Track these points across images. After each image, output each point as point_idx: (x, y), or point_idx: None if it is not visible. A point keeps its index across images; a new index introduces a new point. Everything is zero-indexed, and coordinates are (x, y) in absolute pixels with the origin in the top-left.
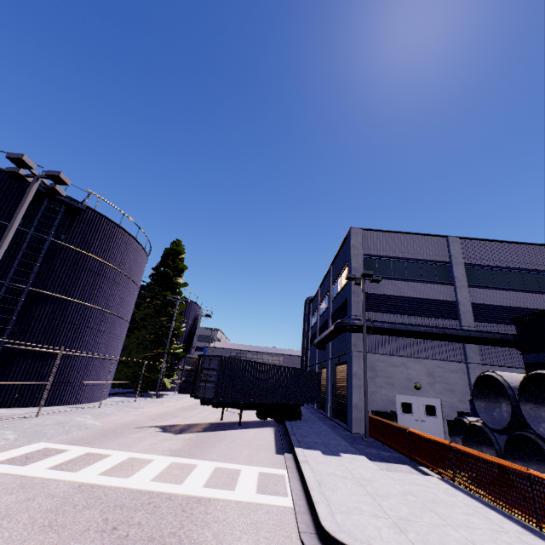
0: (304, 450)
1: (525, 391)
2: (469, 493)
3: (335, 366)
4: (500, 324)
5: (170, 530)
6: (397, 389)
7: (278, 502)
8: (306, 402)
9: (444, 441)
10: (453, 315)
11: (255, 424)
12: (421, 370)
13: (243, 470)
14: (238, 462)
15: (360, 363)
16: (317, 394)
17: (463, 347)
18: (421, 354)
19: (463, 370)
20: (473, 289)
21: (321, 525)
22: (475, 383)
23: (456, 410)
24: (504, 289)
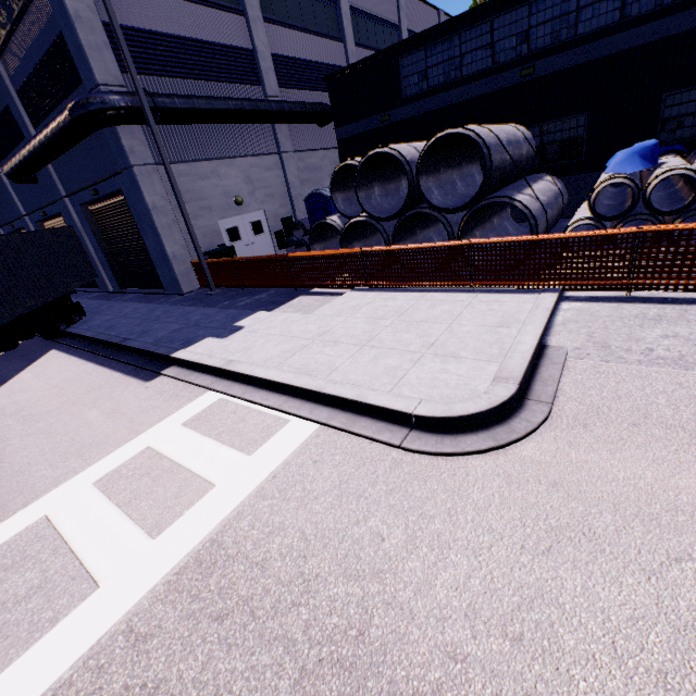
0: (189, 350)
1: (424, 162)
2: (394, 289)
3: (87, 208)
4: (302, 91)
5: (286, 681)
6: (218, 213)
7: (298, 439)
8: (77, 285)
9: (353, 251)
10: (255, 78)
11: (7, 366)
12: (238, 177)
13: (155, 445)
14: (119, 442)
15: (156, 186)
16: (86, 266)
17: (274, 132)
18: (233, 152)
19: (278, 164)
20: (268, 26)
21: (420, 418)
22: (360, 169)
23: (280, 217)
24: (300, 30)
